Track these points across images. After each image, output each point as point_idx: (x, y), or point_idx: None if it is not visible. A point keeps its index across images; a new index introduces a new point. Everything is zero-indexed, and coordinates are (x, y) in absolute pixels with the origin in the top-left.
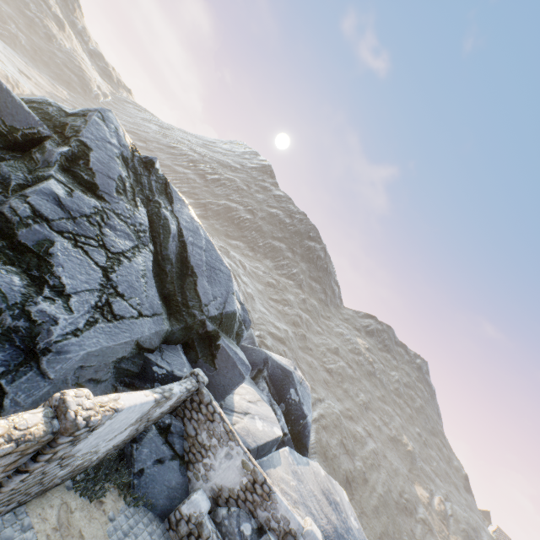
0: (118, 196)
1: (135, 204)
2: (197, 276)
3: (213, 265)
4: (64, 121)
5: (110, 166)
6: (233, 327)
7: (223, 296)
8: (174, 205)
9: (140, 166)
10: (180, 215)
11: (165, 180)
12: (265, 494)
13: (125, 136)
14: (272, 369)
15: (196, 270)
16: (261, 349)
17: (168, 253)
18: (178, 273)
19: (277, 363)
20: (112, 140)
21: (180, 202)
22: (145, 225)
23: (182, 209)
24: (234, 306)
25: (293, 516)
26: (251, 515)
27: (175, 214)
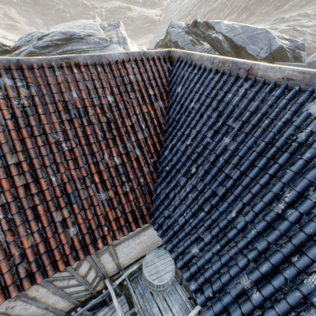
0: (194, 47)
1: (201, 44)
2: (245, 47)
3: (251, 36)
4: (165, 42)
5: (185, 40)
6: (286, 56)
7: (266, 45)
8: (215, 29)
9: (193, 29)
10: (220, 30)
11: (205, 23)
12: None
13: (181, 24)
14: None
15: (242, 46)
16: None
17: (225, 50)
18: (235, 54)
19: None
20: (179, 31)
21: (217, 24)
22: (209, 48)
23: (220, 26)
24: (277, 44)
25: None
26: None
27: (218, 32)
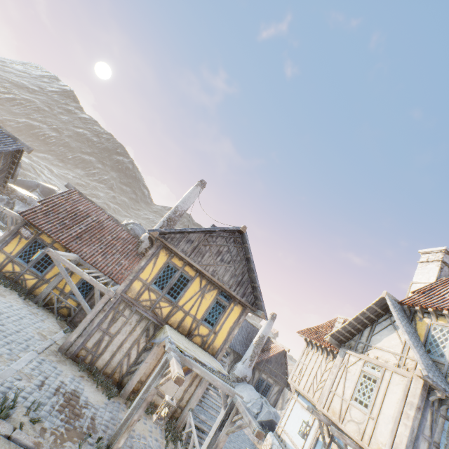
0: None
1: None
2: None
3: None
4: None
5: None
6: None
7: None
8: None
9: None
10: None
11: None
12: (13, 190)
13: None
14: (43, 189)
15: None
16: (35, 181)
17: None
18: None
19: (45, 186)
20: None
21: None
22: None
23: None
24: None
25: (25, 195)
26: (8, 197)
27: None
